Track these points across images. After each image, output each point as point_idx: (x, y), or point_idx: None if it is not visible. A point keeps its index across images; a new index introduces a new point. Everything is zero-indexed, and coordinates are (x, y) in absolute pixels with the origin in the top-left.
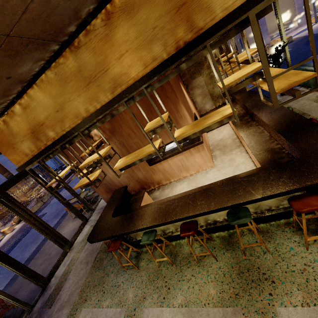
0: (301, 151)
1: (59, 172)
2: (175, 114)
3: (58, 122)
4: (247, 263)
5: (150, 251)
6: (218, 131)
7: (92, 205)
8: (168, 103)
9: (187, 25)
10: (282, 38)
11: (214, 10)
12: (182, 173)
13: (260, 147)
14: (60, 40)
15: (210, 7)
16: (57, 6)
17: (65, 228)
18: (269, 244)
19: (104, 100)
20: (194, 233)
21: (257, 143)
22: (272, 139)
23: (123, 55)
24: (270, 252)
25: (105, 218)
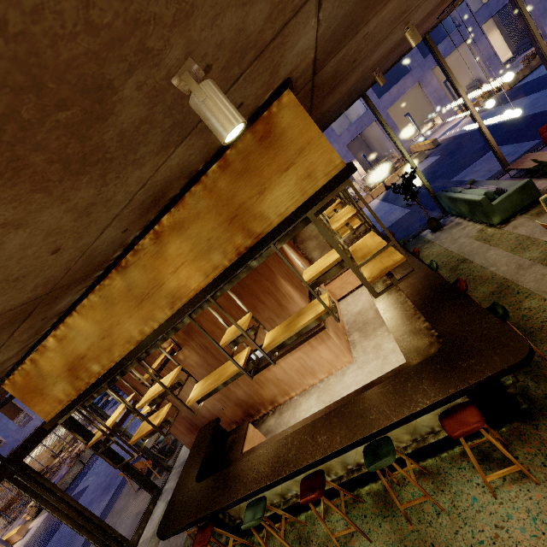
0: (443, 337)
1: (112, 398)
2: (275, 294)
3: (104, 352)
4: (416, 537)
5: (260, 539)
6: (354, 298)
7: (168, 460)
8: (262, 280)
9: (243, 232)
10: (408, 161)
11: (268, 217)
12: (306, 379)
13: (403, 328)
14: (105, 266)
15: (264, 215)
16: (100, 252)
17: (122, 514)
18: (443, 496)
19: (162, 317)
20: (318, 495)
21: (399, 322)
22: (417, 313)
23: (179, 268)
24: (446, 510)
25: (185, 486)
